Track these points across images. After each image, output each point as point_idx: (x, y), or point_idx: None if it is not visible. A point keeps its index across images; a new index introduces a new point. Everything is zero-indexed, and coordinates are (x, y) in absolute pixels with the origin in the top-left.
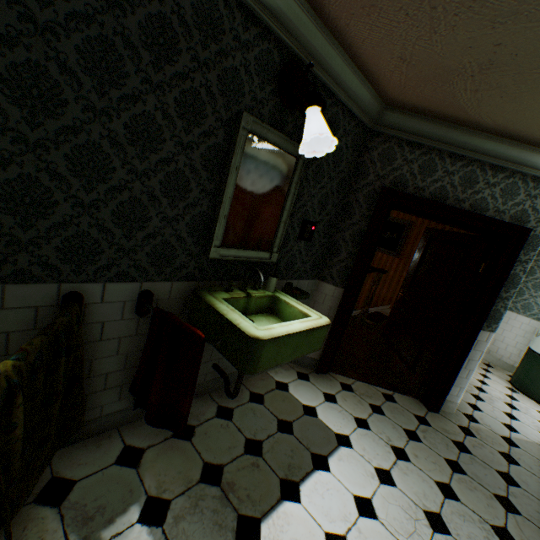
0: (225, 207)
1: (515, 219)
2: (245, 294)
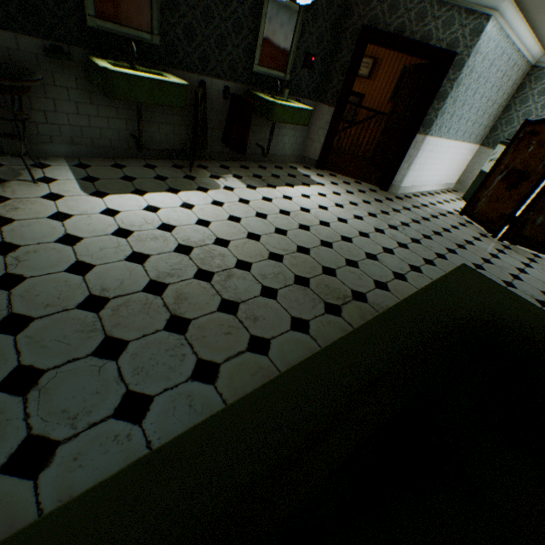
0: (260, 41)
1: (449, 47)
2: (271, 96)
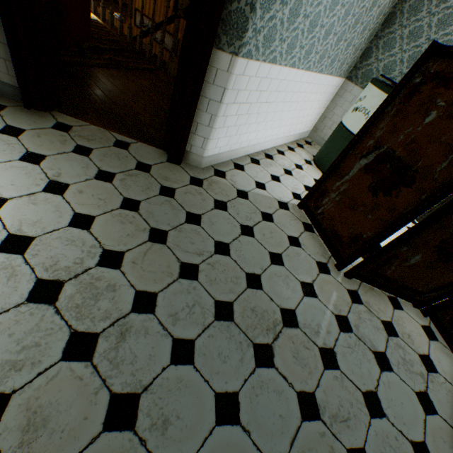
0: None
1: None
2: None
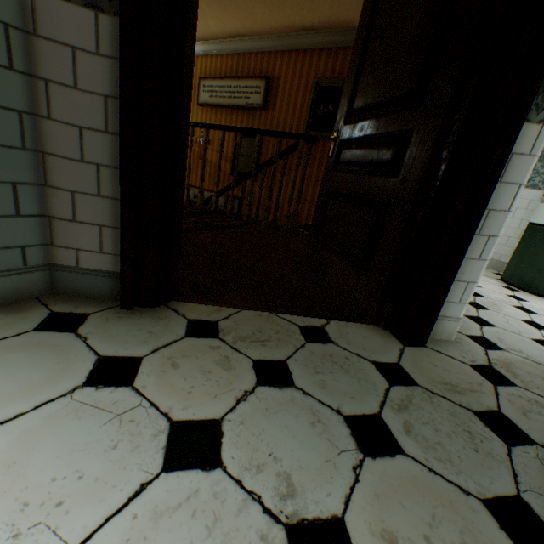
0: None
1: None
2: None
